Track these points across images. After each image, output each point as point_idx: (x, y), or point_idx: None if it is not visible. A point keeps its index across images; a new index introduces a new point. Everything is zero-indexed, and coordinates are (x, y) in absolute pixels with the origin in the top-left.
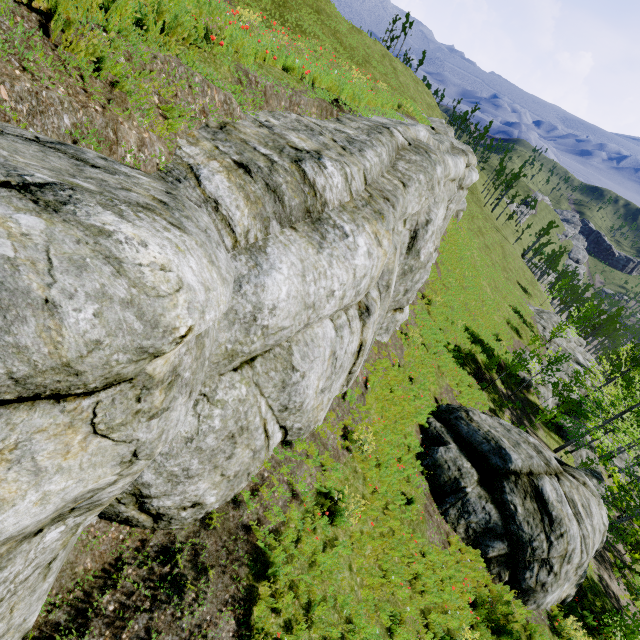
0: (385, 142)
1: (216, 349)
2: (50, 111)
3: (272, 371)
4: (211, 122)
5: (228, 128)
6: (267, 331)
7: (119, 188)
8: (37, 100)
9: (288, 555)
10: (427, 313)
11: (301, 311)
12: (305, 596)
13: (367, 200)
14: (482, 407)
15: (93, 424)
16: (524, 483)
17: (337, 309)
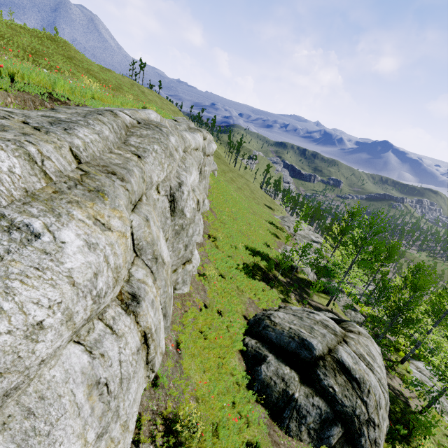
0: (107, 121)
1: None
2: None
3: None
4: None
5: None
6: None
7: None
8: None
9: None
10: (216, 248)
11: None
12: None
13: (77, 179)
14: (277, 302)
15: None
16: (330, 362)
17: (73, 331)
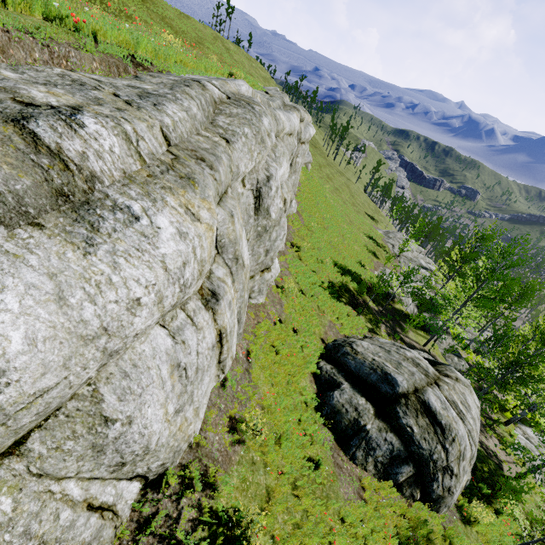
0: (195, 95)
1: None
2: None
3: (68, 441)
4: None
5: None
6: (3, 412)
7: None
8: None
9: None
10: (299, 259)
11: (78, 350)
12: None
13: (169, 164)
14: (362, 331)
15: None
16: (413, 402)
17: (161, 314)
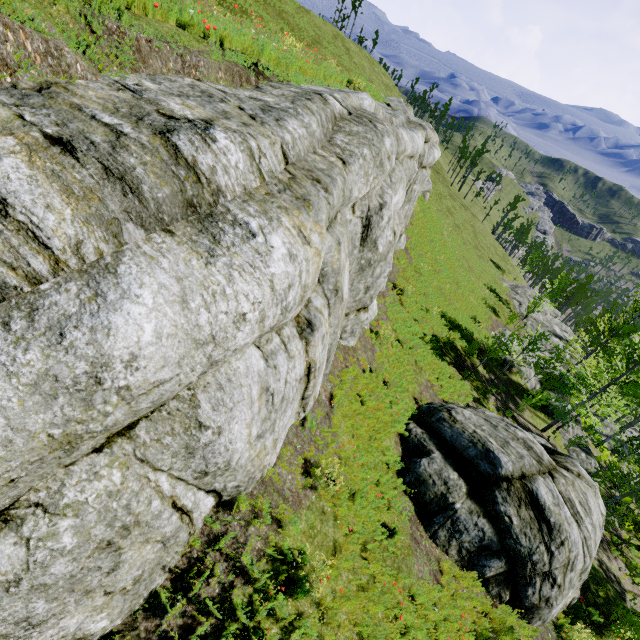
0: (316, 110)
1: (27, 442)
2: None
3: (167, 436)
4: (24, 81)
5: (53, 89)
6: (130, 393)
7: None
8: None
9: None
10: (400, 304)
11: (190, 352)
12: None
13: (286, 183)
14: (465, 399)
15: None
16: (517, 489)
17: (260, 334)
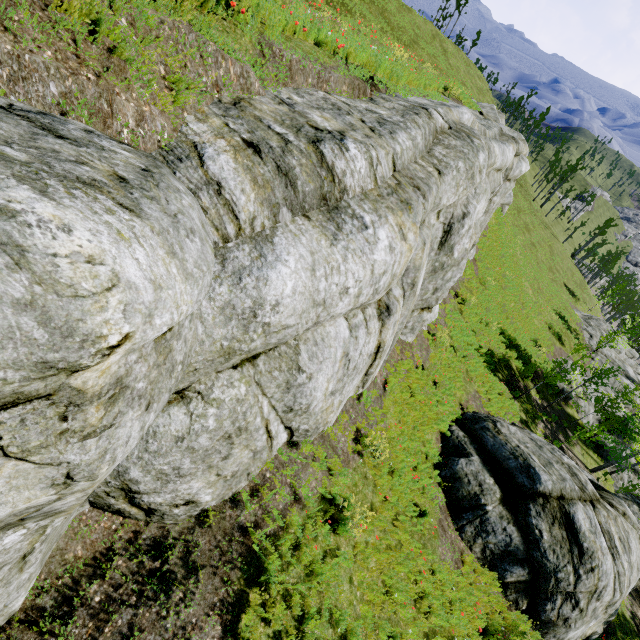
0: (421, 124)
1: (210, 346)
2: (34, 77)
3: (276, 370)
4: (225, 97)
5: (242, 104)
6: (269, 329)
7: (69, 160)
8: (19, 64)
9: (284, 562)
10: (459, 313)
11: (309, 309)
12: (298, 608)
13: (394, 188)
14: (512, 418)
15: (0, 447)
16: (553, 507)
17: (352, 307)
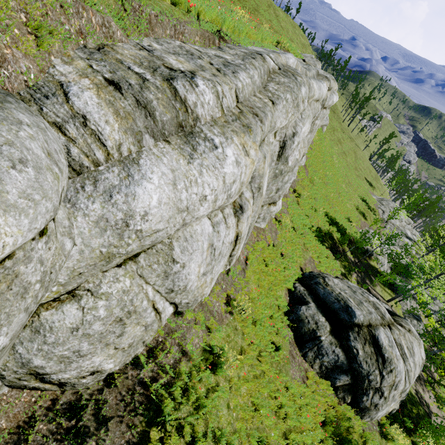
0: (257, 66)
1: (90, 253)
2: None
3: (155, 264)
4: (90, 43)
5: (106, 49)
6: (141, 234)
7: None
8: None
9: (176, 402)
10: (297, 204)
11: (174, 215)
12: (188, 435)
13: (237, 115)
14: (336, 272)
15: None
16: (364, 333)
17: (212, 210)
